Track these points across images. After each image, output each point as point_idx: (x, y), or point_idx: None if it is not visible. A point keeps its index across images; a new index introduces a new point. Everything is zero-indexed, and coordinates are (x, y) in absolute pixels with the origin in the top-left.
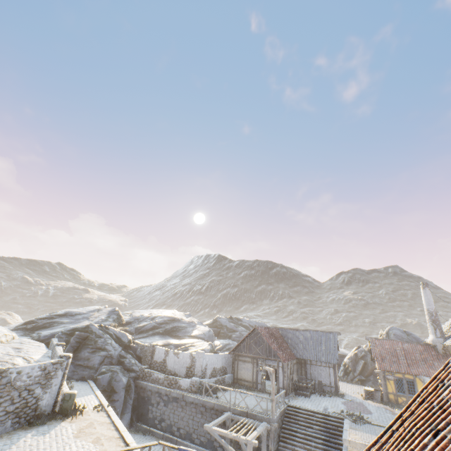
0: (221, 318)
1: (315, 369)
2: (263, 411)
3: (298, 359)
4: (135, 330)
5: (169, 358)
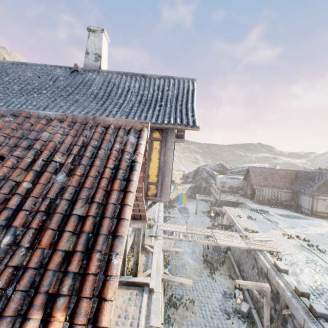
0: (307, 169)
1: (302, 198)
2: (218, 197)
3: (295, 191)
4: (230, 172)
5: (217, 180)
